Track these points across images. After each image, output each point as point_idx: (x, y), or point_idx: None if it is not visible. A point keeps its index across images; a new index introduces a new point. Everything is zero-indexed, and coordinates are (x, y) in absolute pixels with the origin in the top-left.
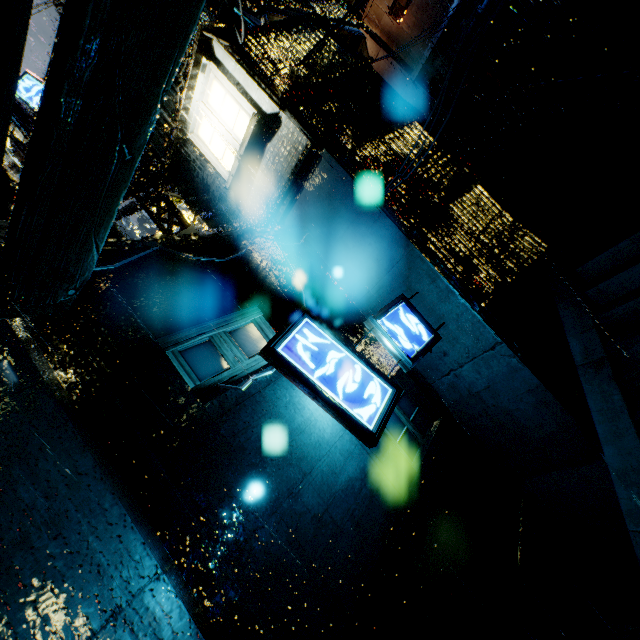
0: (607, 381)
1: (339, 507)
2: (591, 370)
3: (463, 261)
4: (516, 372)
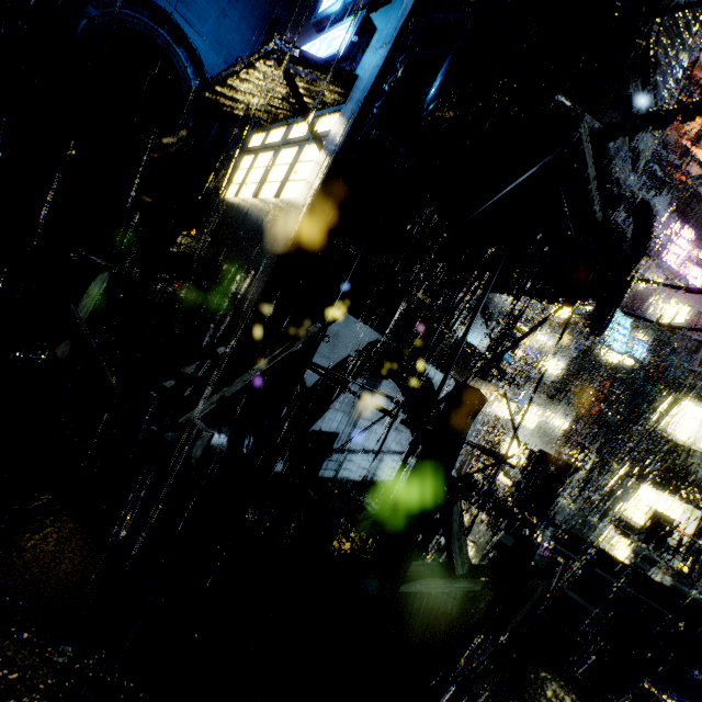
0: None
1: None
2: None
3: None
4: None
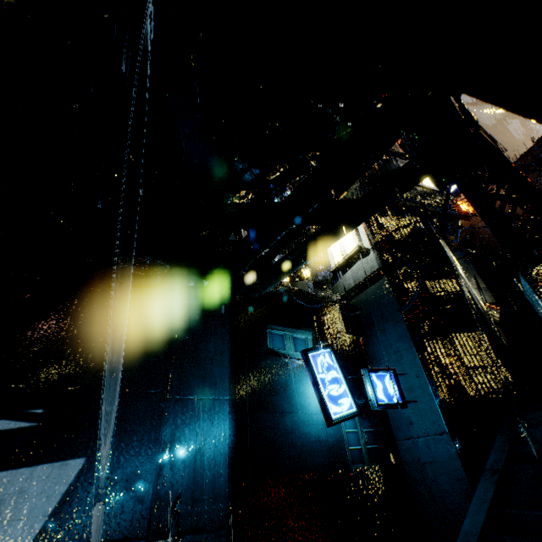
0: (492, 482)
1: (298, 437)
2: (489, 474)
3: (443, 369)
4: (452, 460)
